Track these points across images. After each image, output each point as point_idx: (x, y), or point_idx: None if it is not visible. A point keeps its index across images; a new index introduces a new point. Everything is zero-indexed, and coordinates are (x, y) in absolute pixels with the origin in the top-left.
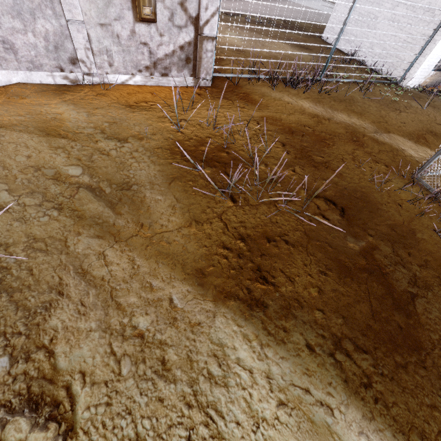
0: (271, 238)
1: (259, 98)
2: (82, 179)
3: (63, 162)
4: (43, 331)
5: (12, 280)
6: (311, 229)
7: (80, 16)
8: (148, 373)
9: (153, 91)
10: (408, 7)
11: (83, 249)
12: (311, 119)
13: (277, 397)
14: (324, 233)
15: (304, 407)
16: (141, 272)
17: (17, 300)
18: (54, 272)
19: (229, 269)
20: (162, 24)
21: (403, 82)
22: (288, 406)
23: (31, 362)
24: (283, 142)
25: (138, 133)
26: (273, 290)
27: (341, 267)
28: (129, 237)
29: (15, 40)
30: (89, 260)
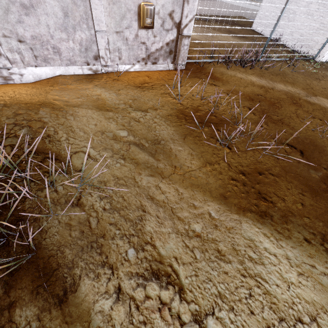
0: (261, 172)
1: (220, 76)
2: (129, 138)
3: (115, 127)
4: (145, 233)
5: (116, 203)
6: (285, 165)
7: (104, 28)
8: (212, 258)
9: (148, 75)
10: (319, 4)
11: (145, 183)
12: (261, 89)
13: (296, 270)
14: (294, 168)
15: (314, 276)
16: (185, 197)
17: (123, 215)
18: (135, 198)
19: (240, 193)
20: (156, 29)
21: (317, 58)
22: (304, 275)
23: (146, 251)
24: (249, 107)
25: (153, 105)
26: (273, 205)
27: (311, 189)
28: (170, 175)
29: (61, 46)
30: (152, 190)
